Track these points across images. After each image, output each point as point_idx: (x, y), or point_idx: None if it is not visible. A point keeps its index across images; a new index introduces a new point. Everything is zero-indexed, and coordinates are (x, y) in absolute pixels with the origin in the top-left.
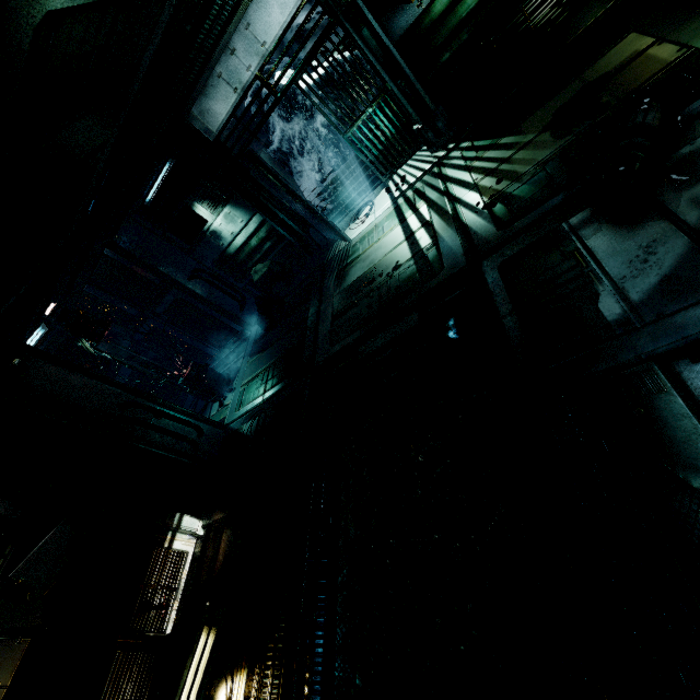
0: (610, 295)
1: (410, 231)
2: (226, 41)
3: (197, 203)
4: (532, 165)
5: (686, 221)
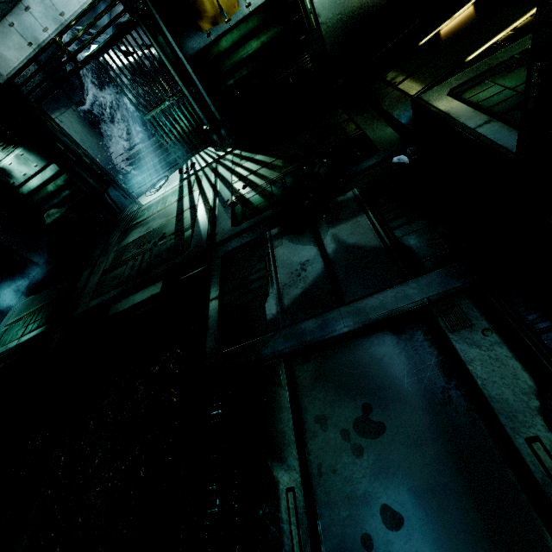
0: (274, 298)
1: (182, 209)
2: None
3: None
4: (265, 181)
5: (326, 250)
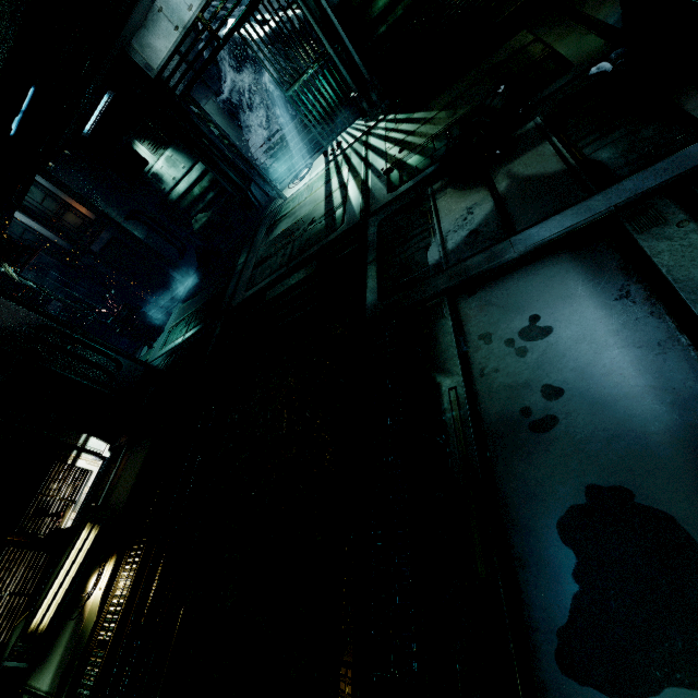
0: (437, 246)
1: (330, 191)
2: None
3: (138, 142)
4: (426, 138)
5: (498, 189)
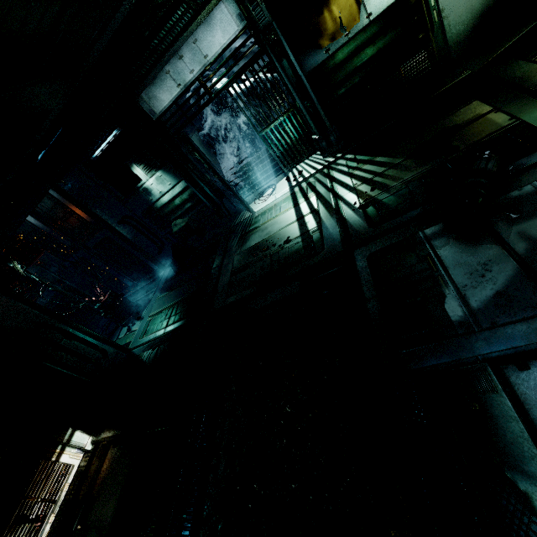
0: (454, 299)
1: (301, 214)
2: (177, 48)
3: (135, 165)
4: (398, 182)
5: (515, 249)
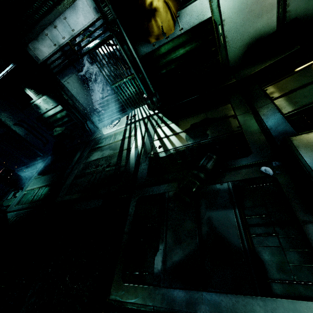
0: (161, 255)
1: (122, 148)
2: (49, 21)
3: (27, 89)
4: (173, 147)
5: (202, 230)
